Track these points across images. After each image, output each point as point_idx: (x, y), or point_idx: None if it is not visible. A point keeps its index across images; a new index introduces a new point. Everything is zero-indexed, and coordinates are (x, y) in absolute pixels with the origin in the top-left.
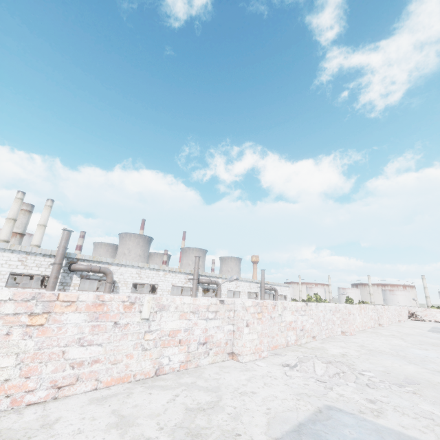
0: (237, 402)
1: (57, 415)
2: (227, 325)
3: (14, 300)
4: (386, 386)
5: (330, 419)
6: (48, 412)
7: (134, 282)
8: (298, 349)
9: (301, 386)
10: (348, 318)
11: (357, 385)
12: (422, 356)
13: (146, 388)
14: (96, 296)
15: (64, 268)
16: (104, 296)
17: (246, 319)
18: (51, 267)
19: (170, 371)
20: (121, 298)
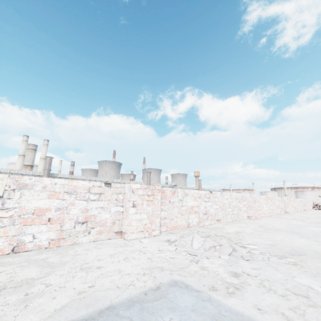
0: (62, 279)
1: None
2: (114, 206)
3: None
4: (264, 258)
5: (160, 299)
6: None
7: None
8: (196, 229)
9: (165, 259)
10: (253, 205)
11: (231, 257)
12: (316, 232)
13: None
14: None
15: None
16: None
17: (132, 200)
18: None
19: (35, 248)
20: None
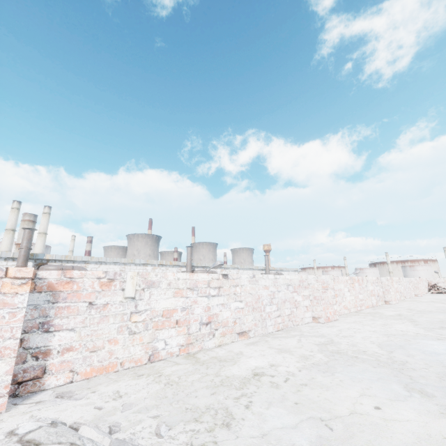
0: None
1: None
2: None
3: None
4: None
5: None
6: None
7: None
8: (164, 368)
9: None
10: (321, 296)
11: None
12: (444, 359)
13: None
14: None
15: None
16: None
17: None
18: None
19: None
20: None
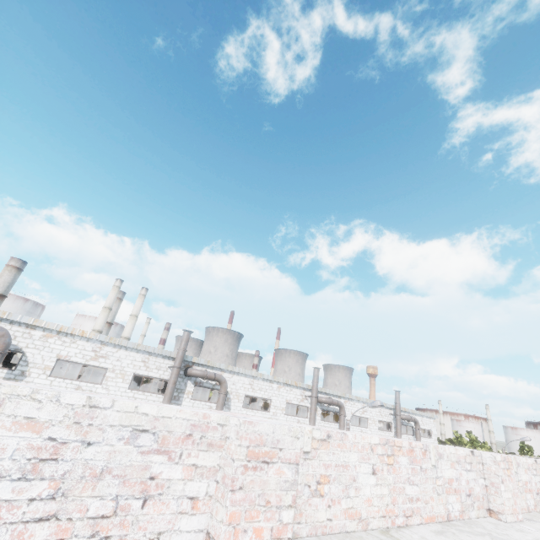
0: None
1: (430, 538)
2: (480, 478)
3: (380, 444)
4: None
5: None
6: (420, 535)
7: (246, 394)
8: None
9: None
10: None
11: None
12: None
13: (456, 530)
14: (409, 443)
15: (180, 372)
16: (412, 443)
17: (500, 475)
18: (169, 370)
19: (454, 518)
20: (419, 445)
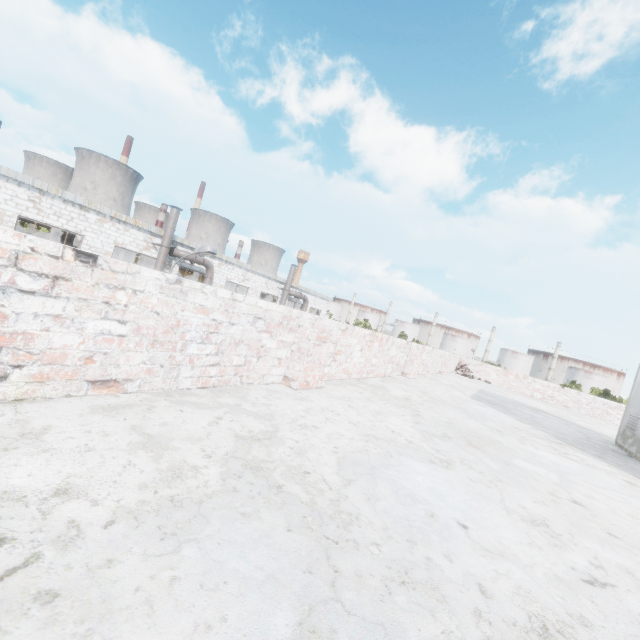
0: None
1: None
2: None
3: None
4: None
5: None
6: None
7: (22, 215)
8: None
9: None
10: (311, 350)
11: None
12: (418, 517)
13: None
14: None
15: None
16: None
17: None
18: None
19: None
20: None
